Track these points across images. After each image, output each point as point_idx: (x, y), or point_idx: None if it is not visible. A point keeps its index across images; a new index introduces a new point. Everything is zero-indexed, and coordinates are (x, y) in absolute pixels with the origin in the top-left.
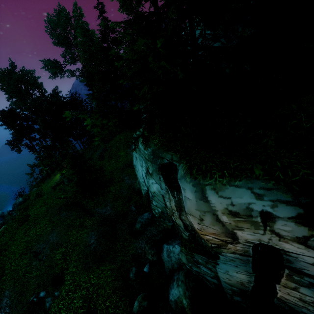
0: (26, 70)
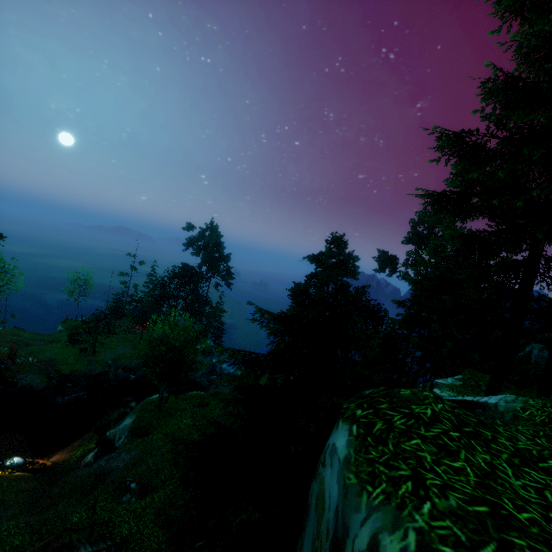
0: (351, 256)
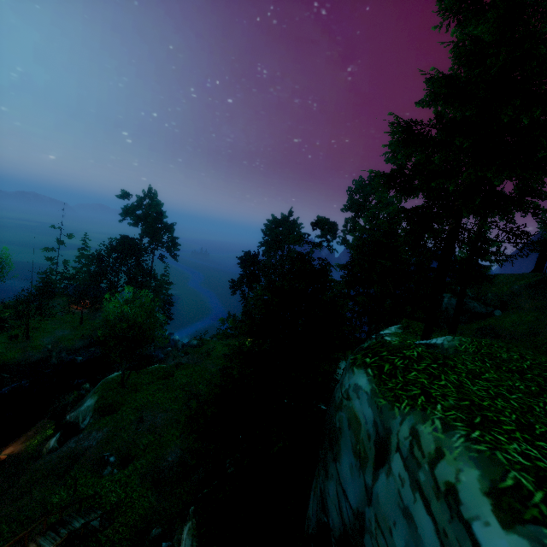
0: (296, 224)
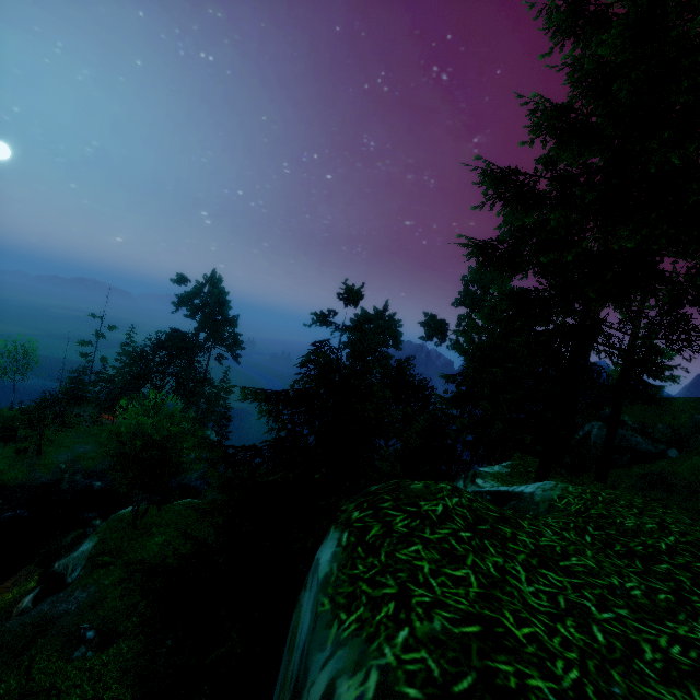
0: (393, 321)
